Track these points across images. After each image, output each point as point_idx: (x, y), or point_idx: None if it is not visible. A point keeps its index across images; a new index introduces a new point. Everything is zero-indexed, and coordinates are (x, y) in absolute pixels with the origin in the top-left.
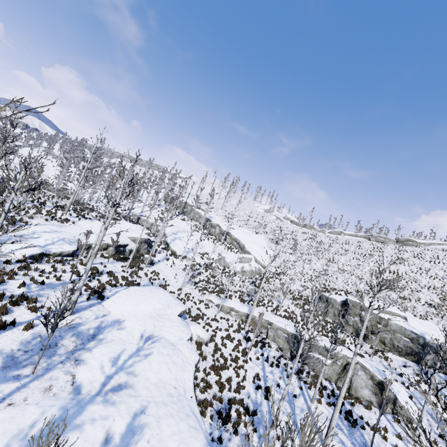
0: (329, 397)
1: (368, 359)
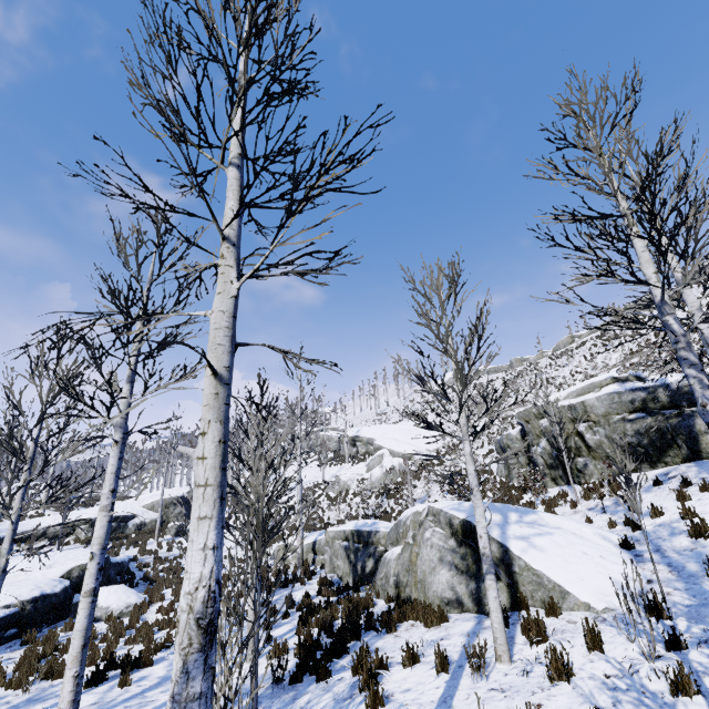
0: (331, 634)
1: (567, 514)
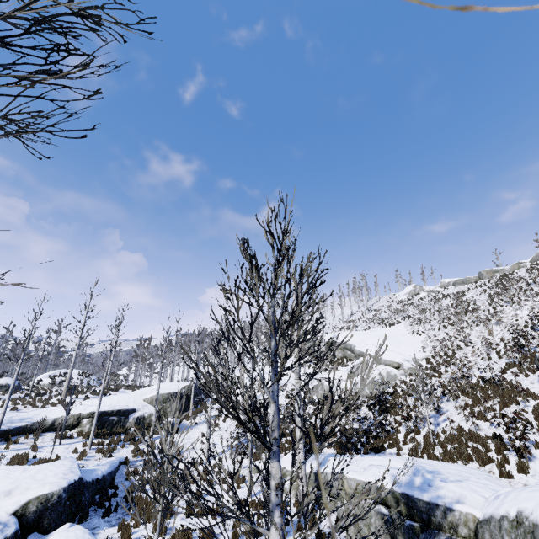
0: None
1: None
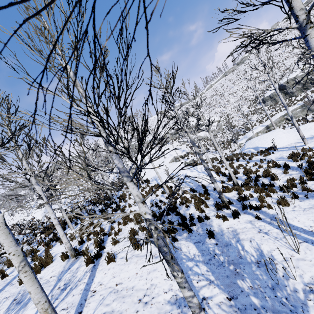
0: None
1: None
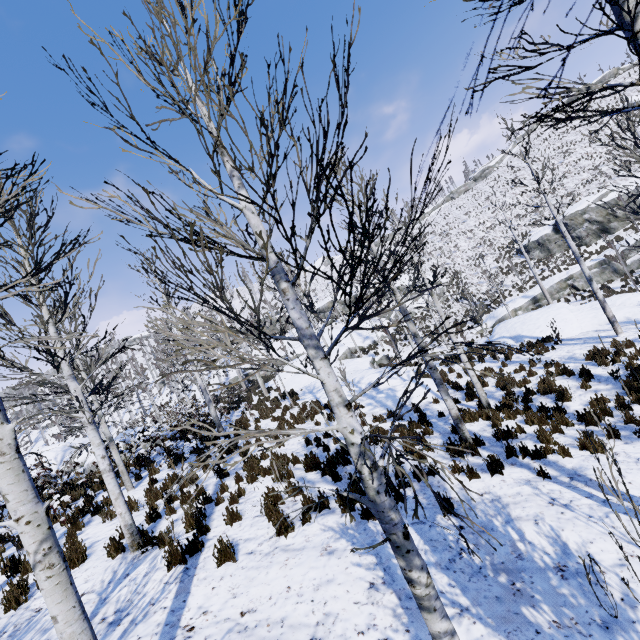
0: None
1: None
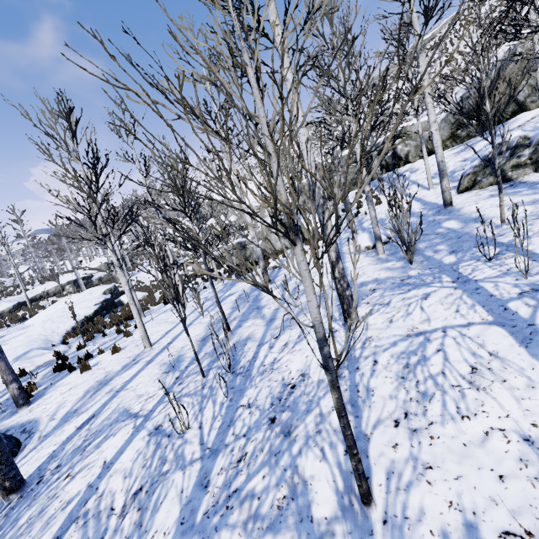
0: None
1: None
